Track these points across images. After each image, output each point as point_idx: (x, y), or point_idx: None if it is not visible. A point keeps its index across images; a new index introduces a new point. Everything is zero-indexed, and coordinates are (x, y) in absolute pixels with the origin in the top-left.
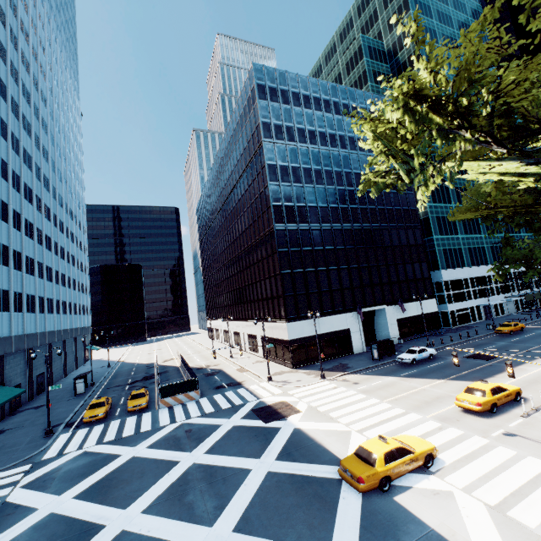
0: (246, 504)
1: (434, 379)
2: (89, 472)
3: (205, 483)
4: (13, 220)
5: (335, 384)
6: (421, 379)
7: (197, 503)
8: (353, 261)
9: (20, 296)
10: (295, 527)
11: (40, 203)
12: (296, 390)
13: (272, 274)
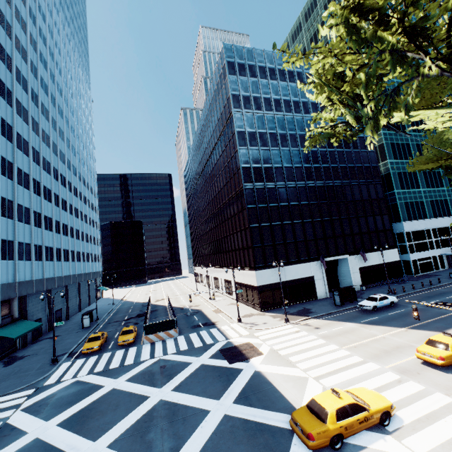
0: (199, 448)
1: (394, 327)
2: (75, 401)
3: (167, 422)
4: (33, 187)
5: (297, 328)
6: (381, 326)
7: (156, 442)
8: (317, 215)
9: (40, 248)
10: None
11: (57, 173)
12: (261, 333)
13: (242, 227)
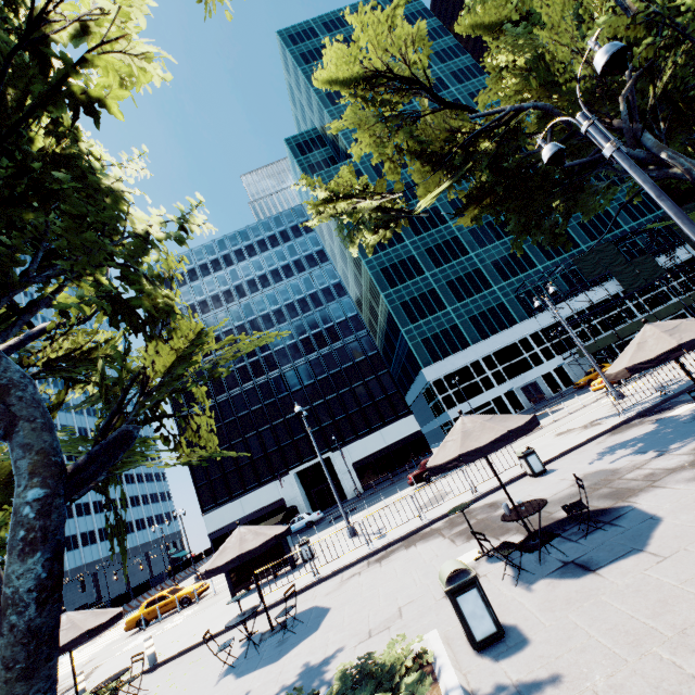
0: None
1: None
2: None
3: None
4: None
5: None
6: None
7: None
8: (277, 416)
9: None
10: None
11: None
12: None
13: None
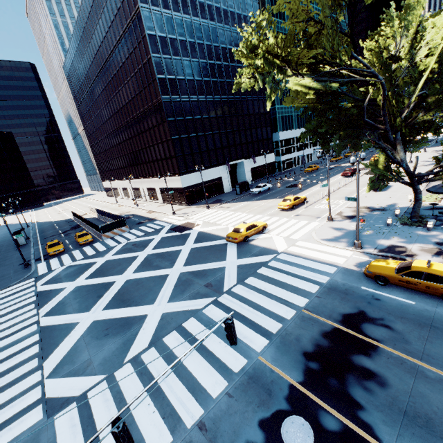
0: (185, 259)
1: (269, 199)
2: (83, 271)
3: (160, 258)
4: None
5: (216, 210)
6: (263, 200)
7: (160, 264)
8: (223, 127)
9: None
10: (210, 259)
11: None
12: (193, 216)
13: (164, 139)
